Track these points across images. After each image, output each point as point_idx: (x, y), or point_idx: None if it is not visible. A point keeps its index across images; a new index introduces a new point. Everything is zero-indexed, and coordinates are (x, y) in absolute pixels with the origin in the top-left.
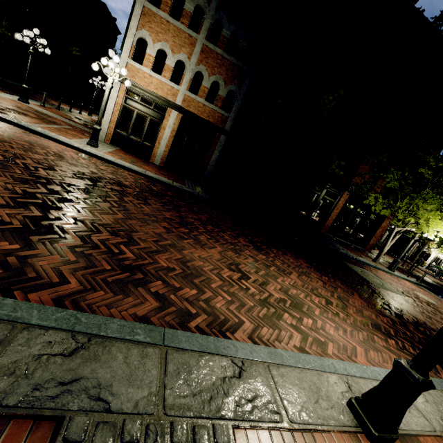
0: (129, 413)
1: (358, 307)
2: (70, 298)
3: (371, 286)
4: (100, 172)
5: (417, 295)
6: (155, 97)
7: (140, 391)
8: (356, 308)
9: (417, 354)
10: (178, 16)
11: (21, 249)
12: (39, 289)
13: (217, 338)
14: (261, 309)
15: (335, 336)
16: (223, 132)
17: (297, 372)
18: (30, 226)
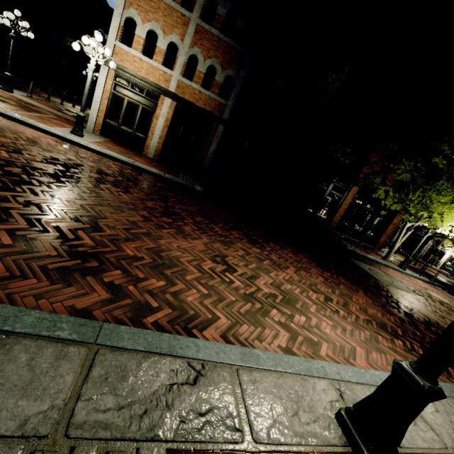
0: (6, 436)
1: (362, 305)
2: None
3: (379, 284)
4: (79, 160)
5: (429, 294)
6: (146, 84)
7: (38, 404)
8: (359, 305)
9: (423, 354)
10: None
11: None
12: None
13: (174, 336)
14: (245, 304)
15: (331, 335)
16: (221, 121)
17: (275, 376)
18: None
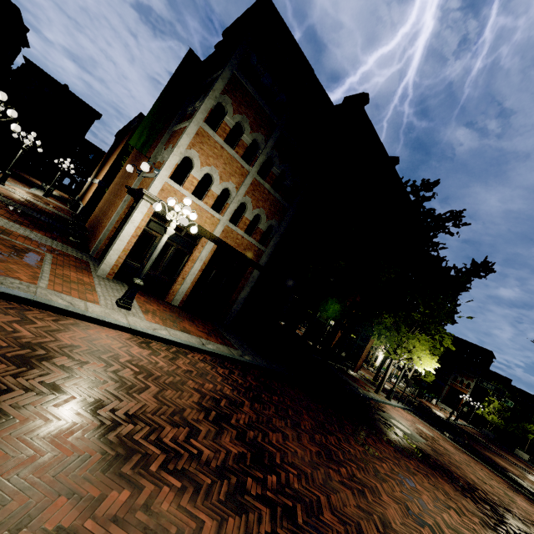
0: None
1: (457, 499)
2: None
3: (418, 446)
4: (198, 384)
5: (423, 432)
6: (190, 225)
7: None
8: (459, 502)
9: None
10: (232, 144)
11: None
12: None
13: None
14: None
15: None
16: (258, 267)
17: None
18: None
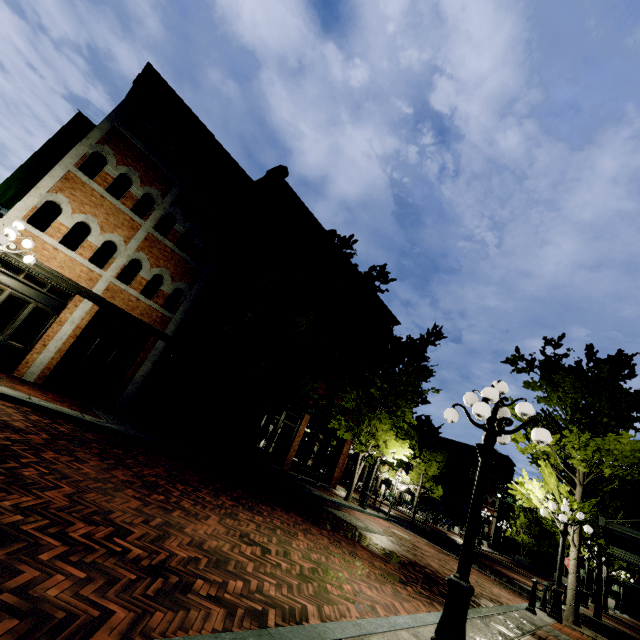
0: None
1: (368, 559)
2: (135, 633)
3: (361, 532)
4: None
5: (394, 533)
6: (56, 278)
7: None
8: (367, 561)
9: (459, 565)
10: (118, 195)
11: (1, 578)
12: (89, 633)
13: (311, 625)
14: (307, 585)
15: (374, 596)
16: (163, 337)
17: (382, 637)
18: None
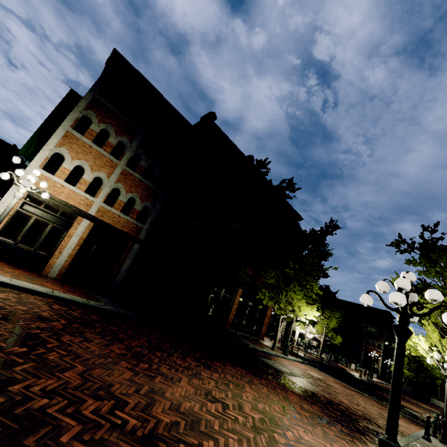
0: None
1: (298, 403)
2: None
3: (288, 377)
4: (6, 304)
5: (311, 374)
6: (64, 206)
7: None
8: (298, 404)
9: (387, 427)
10: (101, 144)
11: None
12: None
13: None
14: (260, 437)
15: (310, 440)
16: (138, 241)
17: None
18: (8, 424)
